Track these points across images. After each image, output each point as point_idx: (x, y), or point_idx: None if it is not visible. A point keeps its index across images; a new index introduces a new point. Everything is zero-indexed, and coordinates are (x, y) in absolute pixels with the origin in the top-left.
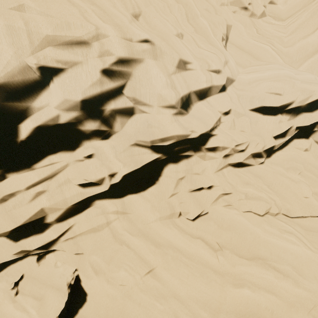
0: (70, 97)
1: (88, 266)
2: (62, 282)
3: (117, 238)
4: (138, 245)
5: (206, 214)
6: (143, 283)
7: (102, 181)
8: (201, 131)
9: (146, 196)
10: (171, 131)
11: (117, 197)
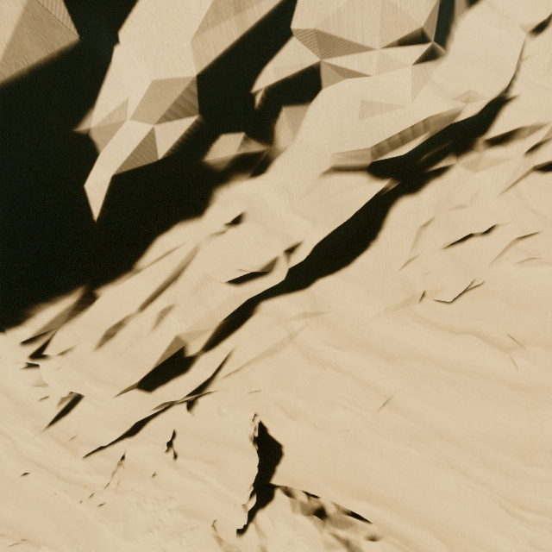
0: (174, 79)
1: (275, 408)
2: (242, 437)
3: (311, 358)
4: (355, 364)
5: (480, 286)
6: (377, 423)
7: (272, 265)
8: (491, 95)
9: (354, 275)
10: (422, 112)
11: (297, 288)
